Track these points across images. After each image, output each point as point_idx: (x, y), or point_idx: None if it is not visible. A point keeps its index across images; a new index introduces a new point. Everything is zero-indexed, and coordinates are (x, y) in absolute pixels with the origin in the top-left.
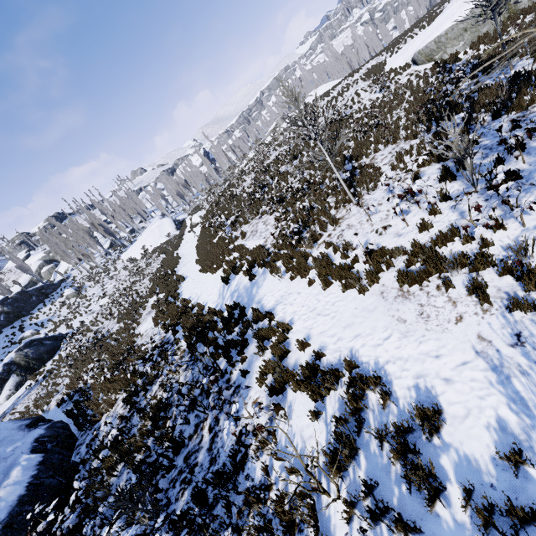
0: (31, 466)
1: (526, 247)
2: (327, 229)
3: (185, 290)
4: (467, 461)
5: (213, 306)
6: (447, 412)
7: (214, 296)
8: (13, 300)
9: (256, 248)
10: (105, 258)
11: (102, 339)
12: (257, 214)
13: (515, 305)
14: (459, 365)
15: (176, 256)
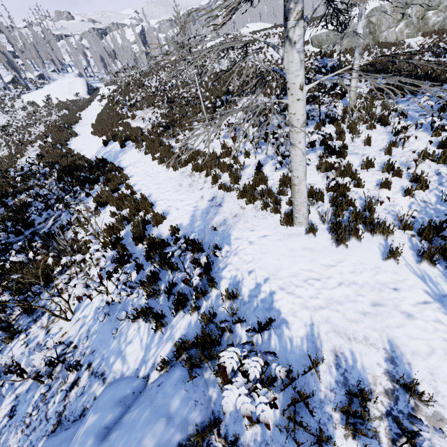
0: None
1: (244, 165)
2: (184, 132)
3: (74, 143)
4: (162, 233)
5: (89, 157)
6: (168, 219)
7: (93, 152)
8: None
9: (135, 128)
10: (3, 91)
11: None
12: (152, 106)
13: (221, 186)
14: (186, 204)
15: (77, 116)
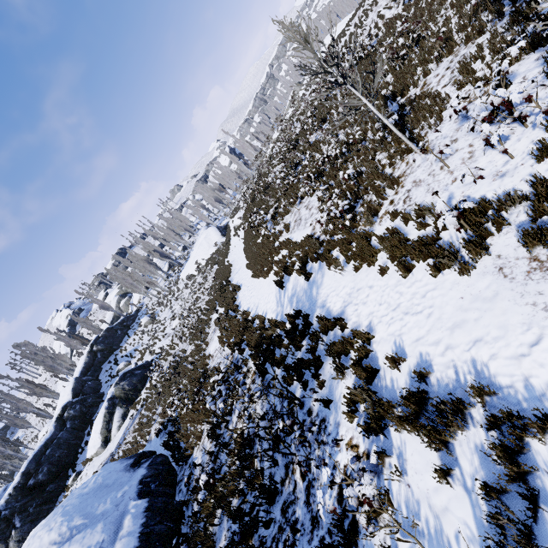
0: (139, 514)
1: None
2: (386, 196)
3: (242, 300)
4: None
5: (273, 316)
6: None
7: (272, 304)
8: (103, 338)
9: (304, 240)
10: (168, 280)
11: (180, 363)
12: (296, 200)
13: None
14: None
15: (227, 265)
